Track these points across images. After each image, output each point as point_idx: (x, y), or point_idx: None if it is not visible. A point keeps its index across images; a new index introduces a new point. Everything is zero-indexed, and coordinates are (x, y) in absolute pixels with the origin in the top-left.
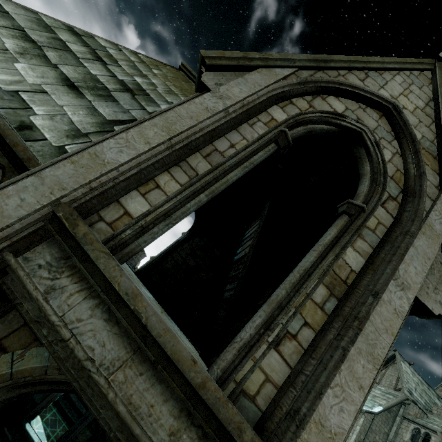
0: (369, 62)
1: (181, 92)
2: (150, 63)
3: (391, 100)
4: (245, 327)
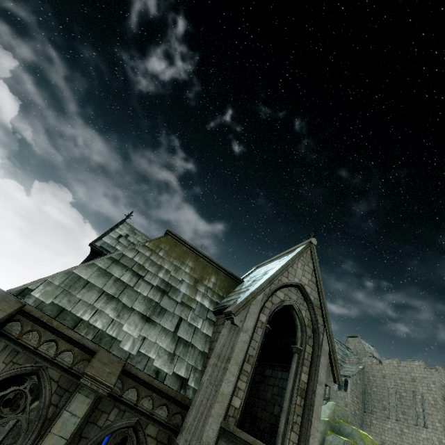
0: (288, 265)
1: (179, 261)
2: (155, 248)
3: (299, 283)
4: (280, 426)
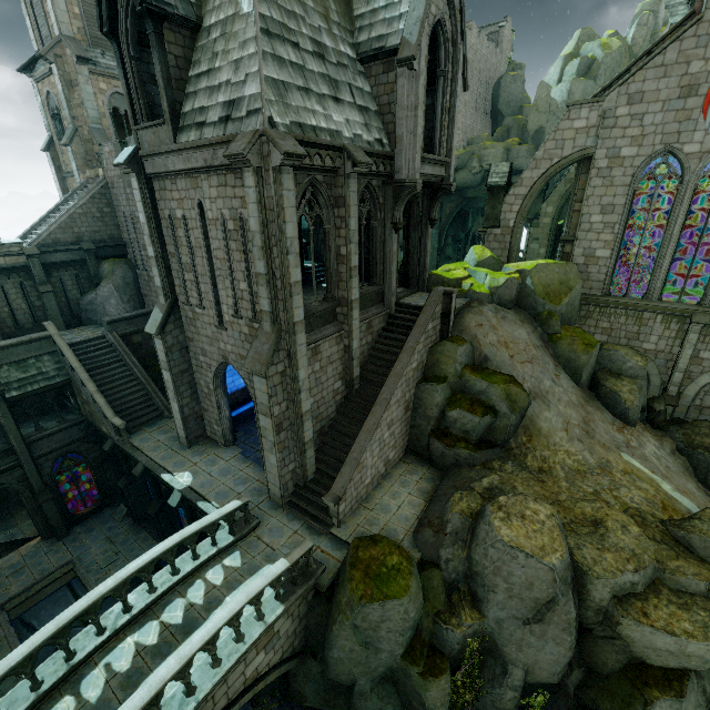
0: None
1: None
2: None
3: None
4: (436, 142)
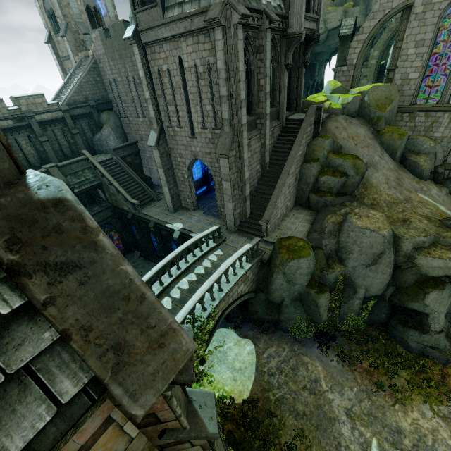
0: None
1: None
2: None
3: None
4: (311, 5)
